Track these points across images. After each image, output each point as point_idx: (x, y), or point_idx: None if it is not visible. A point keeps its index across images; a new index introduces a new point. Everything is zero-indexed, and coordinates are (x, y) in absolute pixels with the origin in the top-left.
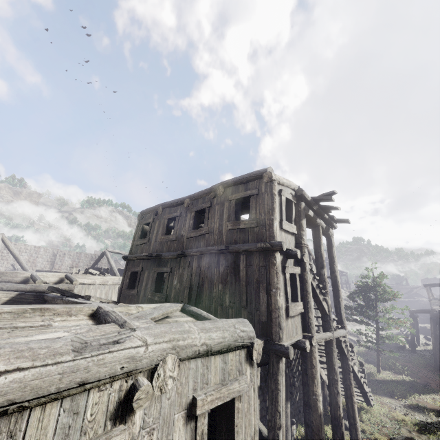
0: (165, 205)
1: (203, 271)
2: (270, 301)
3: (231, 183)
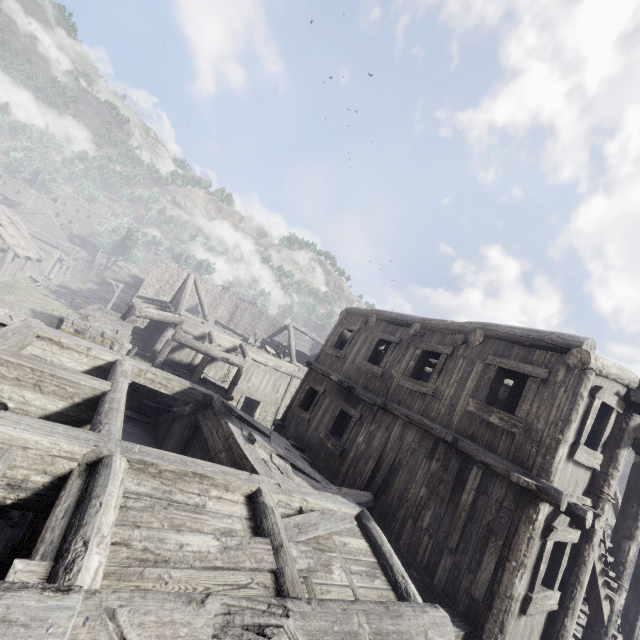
0: (381, 316)
1: (404, 450)
2: (500, 576)
3: (500, 335)
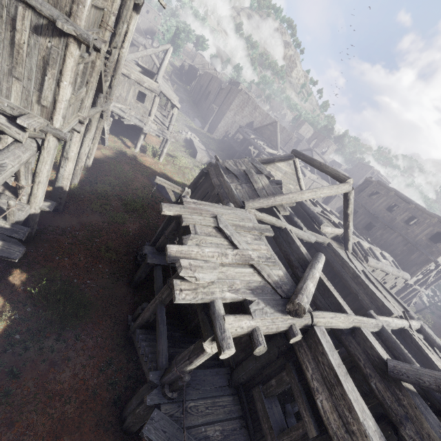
0: (397, 194)
1: (395, 242)
2: (415, 271)
3: None
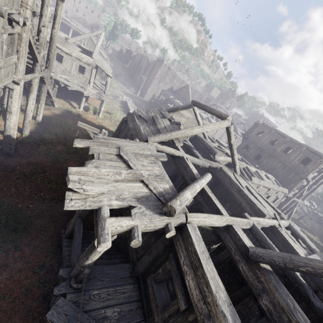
0: (276, 131)
1: (277, 166)
2: (292, 187)
3: (309, 150)
